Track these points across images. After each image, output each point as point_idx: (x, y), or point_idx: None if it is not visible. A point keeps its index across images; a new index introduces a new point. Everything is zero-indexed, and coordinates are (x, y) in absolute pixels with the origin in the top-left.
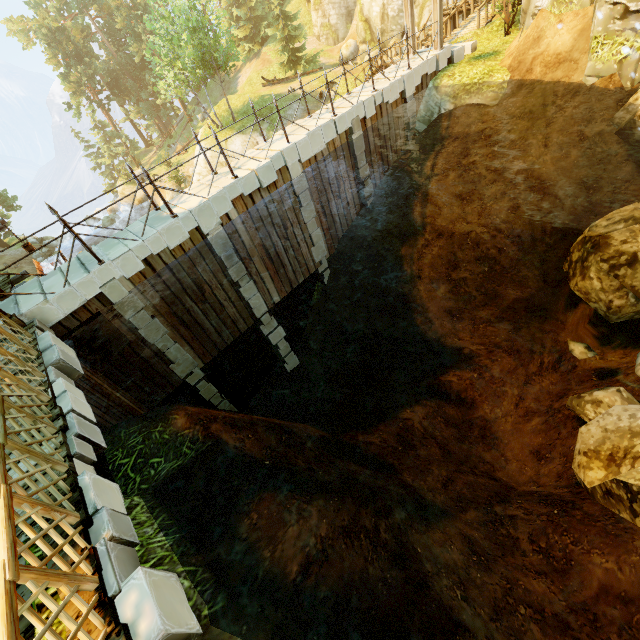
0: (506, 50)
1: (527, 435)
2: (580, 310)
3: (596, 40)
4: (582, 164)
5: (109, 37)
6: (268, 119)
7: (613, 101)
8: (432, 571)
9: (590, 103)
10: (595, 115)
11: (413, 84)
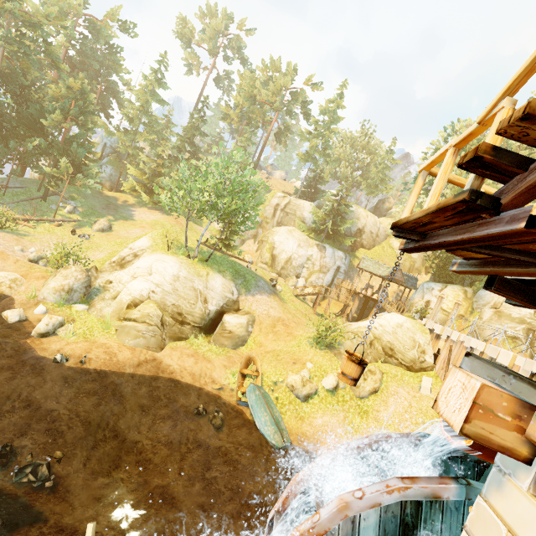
0: None
1: None
2: None
3: None
4: None
5: None
6: (242, 278)
7: None
8: None
9: None
10: None
11: None
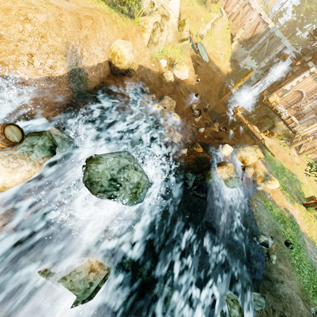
0: None
1: None
2: None
3: None
4: None
5: None
6: None
7: None
8: None
9: None
10: None
11: None
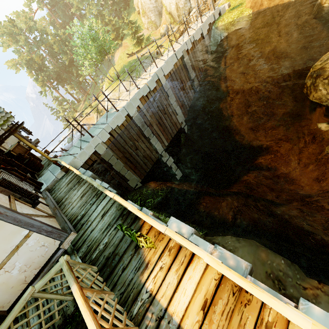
0: (246, 1)
1: (309, 173)
2: (317, 112)
3: None
4: (300, 38)
5: (52, 57)
6: (135, 71)
7: (308, 4)
8: (288, 218)
9: (297, 8)
10: (301, 13)
11: (205, 29)
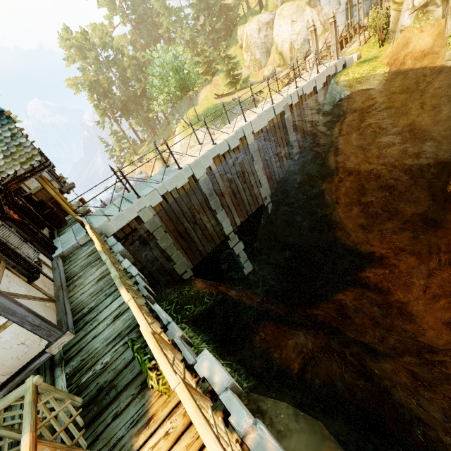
0: (383, 55)
1: (438, 311)
2: None
3: (450, 38)
4: None
5: (122, 82)
6: (220, 117)
7: None
8: (389, 385)
9: None
10: None
11: (321, 82)
